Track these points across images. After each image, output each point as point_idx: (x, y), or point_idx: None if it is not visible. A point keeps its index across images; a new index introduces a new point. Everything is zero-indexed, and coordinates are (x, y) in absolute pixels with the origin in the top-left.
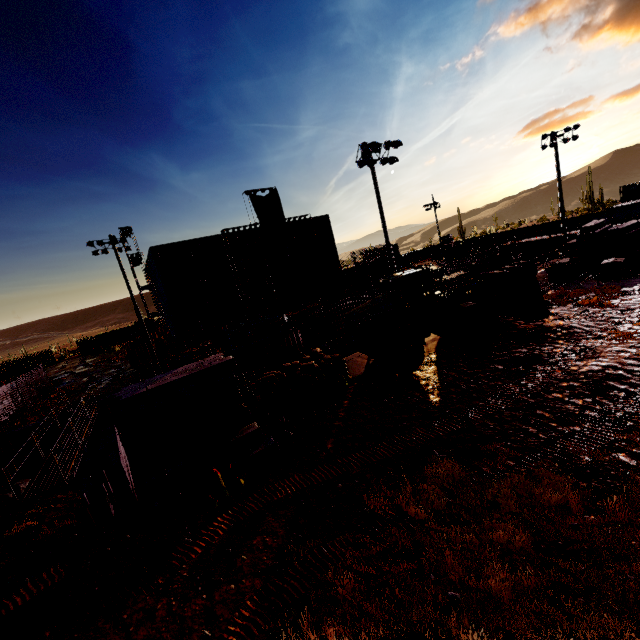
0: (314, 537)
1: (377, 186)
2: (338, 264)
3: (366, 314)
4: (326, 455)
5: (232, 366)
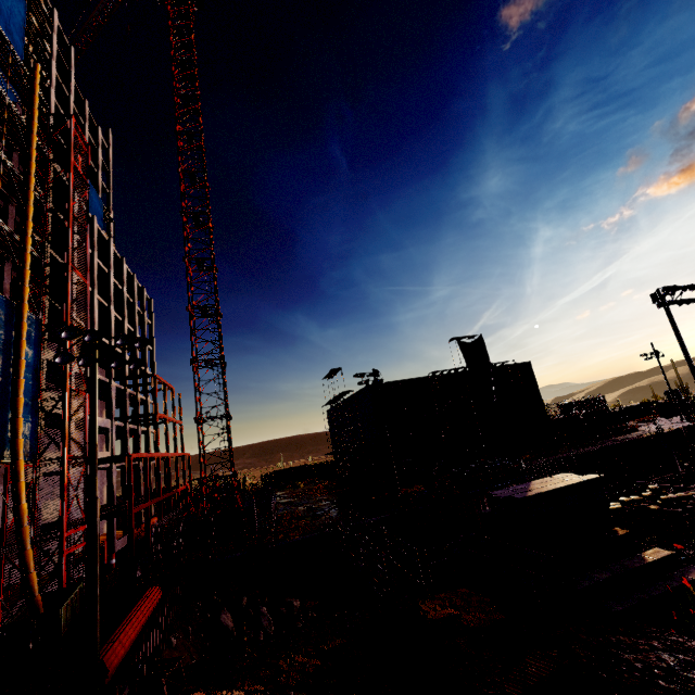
0: None
1: (675, 324)
2: (544, 413)
3: None
4: None
5: (602, 484)
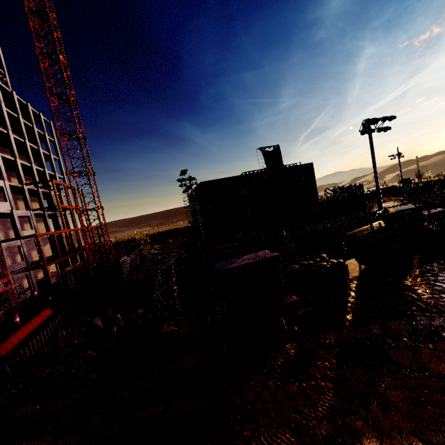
0: (359, 368)
1: (372, 147)
2: (317, 197)
3: (367, 235)
4: (349, 323)
5: (278, 259)
